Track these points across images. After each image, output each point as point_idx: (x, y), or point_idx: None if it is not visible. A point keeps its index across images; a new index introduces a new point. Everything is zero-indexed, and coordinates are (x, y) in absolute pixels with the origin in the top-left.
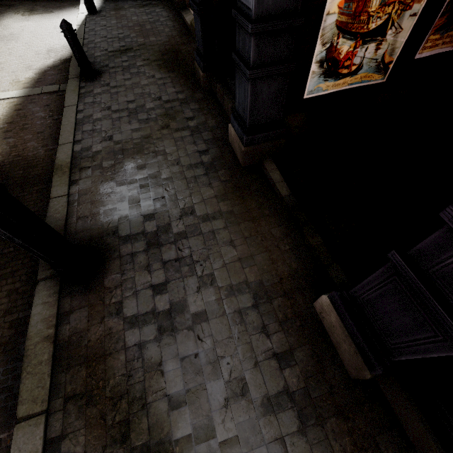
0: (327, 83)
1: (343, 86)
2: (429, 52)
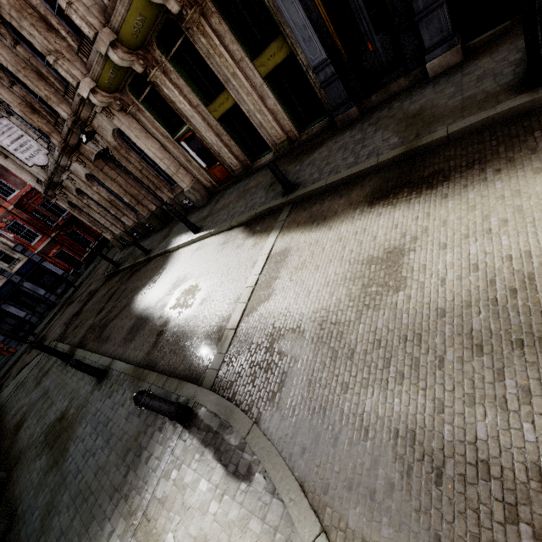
0: None
1: None
2: None
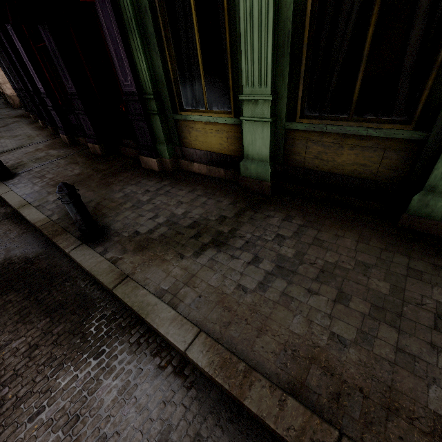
0: None
1: None
2: None
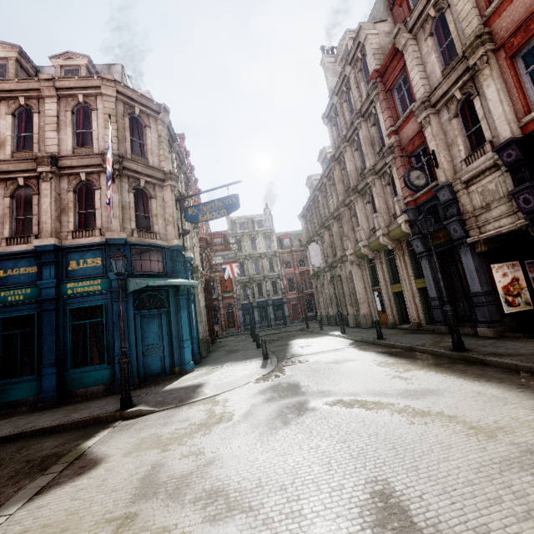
0: (510, 308)
1: (517, 310)
2: None
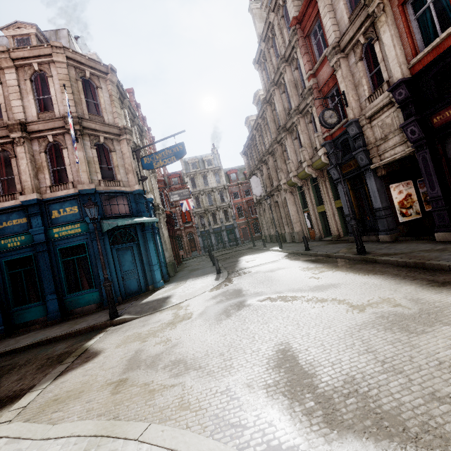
0: (404, 218)
1: (409, 219)
2: (429, 209)
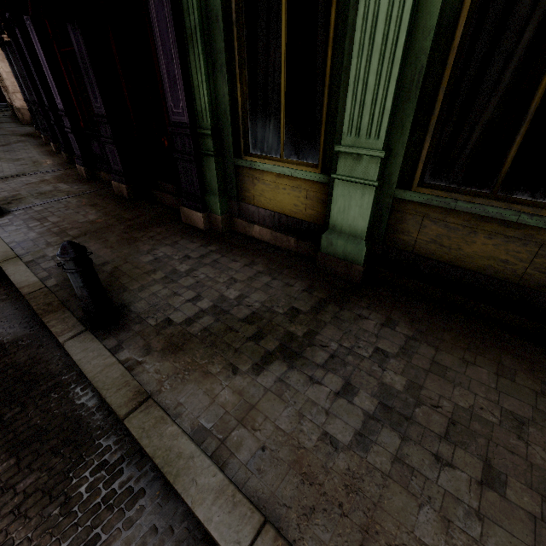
0: None
1: None
2: None
